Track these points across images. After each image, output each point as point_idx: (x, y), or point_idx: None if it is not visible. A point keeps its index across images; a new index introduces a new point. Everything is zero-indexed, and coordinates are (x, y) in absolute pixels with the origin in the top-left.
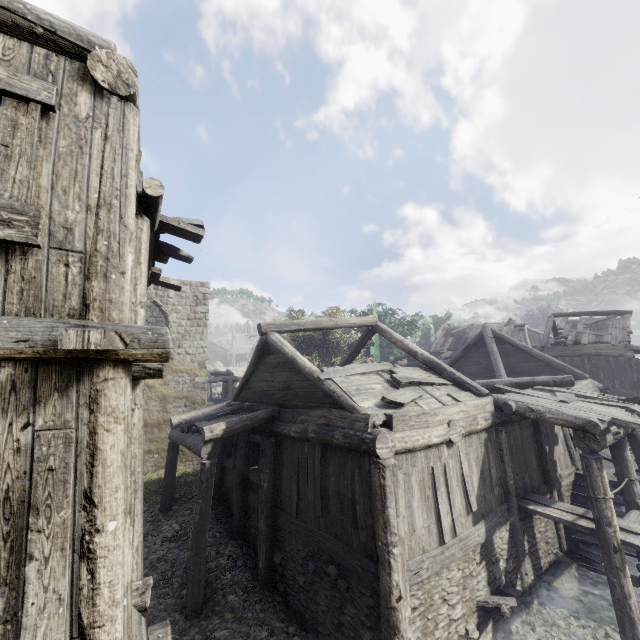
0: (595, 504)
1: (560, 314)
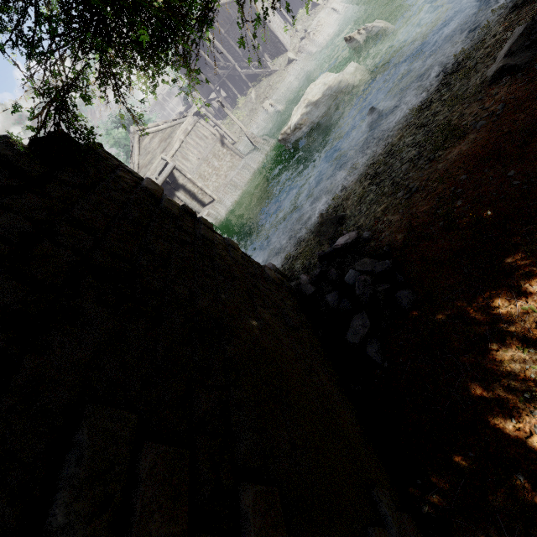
0: None
1: None
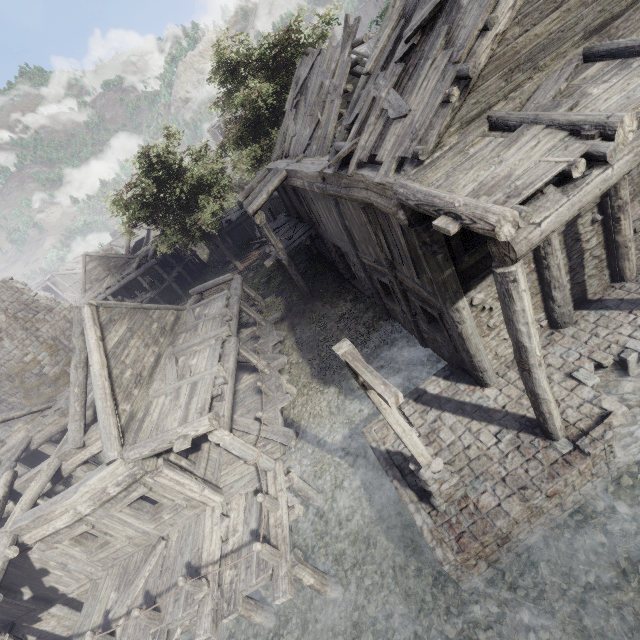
0: None
1: None
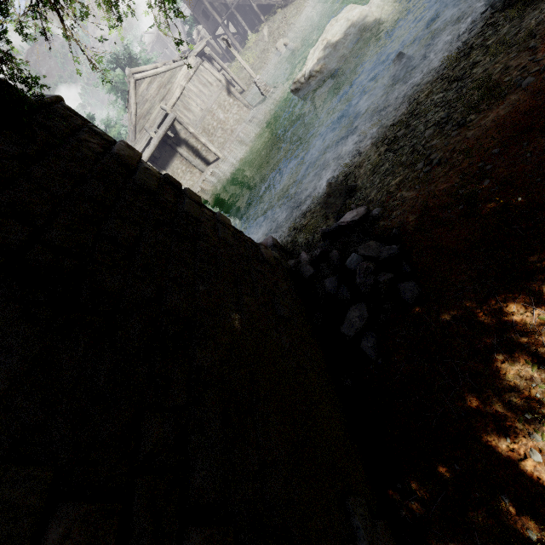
0: None
1: None
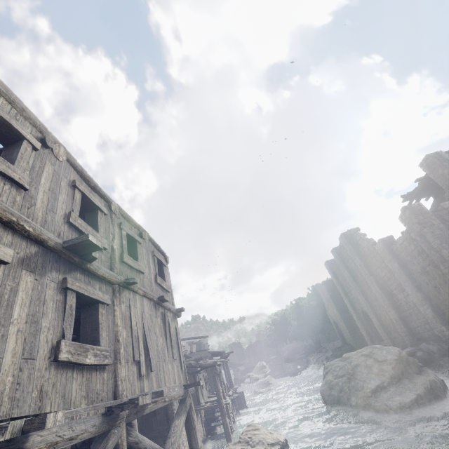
0: (218, 393)
1: (183, 339)
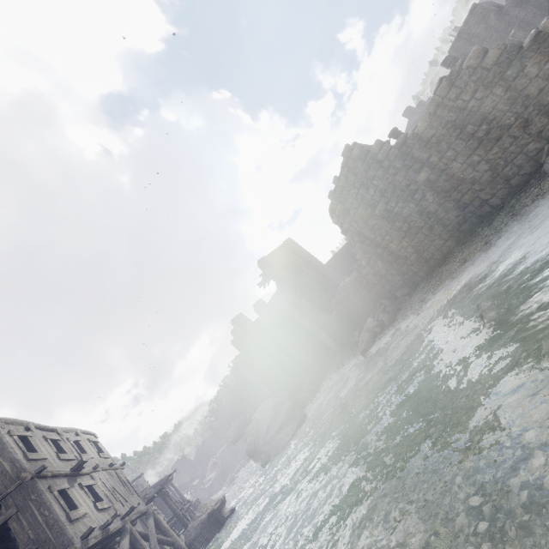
0: (171, 507)
1: None
